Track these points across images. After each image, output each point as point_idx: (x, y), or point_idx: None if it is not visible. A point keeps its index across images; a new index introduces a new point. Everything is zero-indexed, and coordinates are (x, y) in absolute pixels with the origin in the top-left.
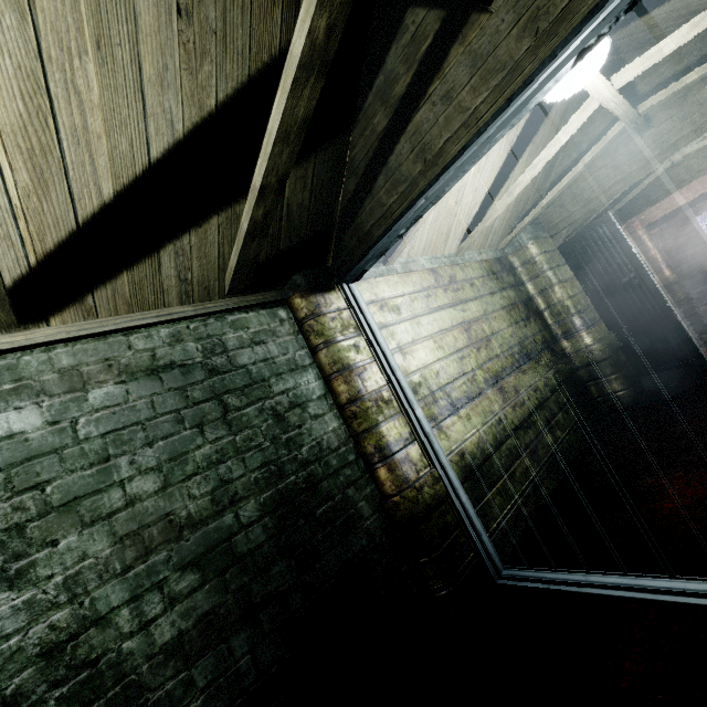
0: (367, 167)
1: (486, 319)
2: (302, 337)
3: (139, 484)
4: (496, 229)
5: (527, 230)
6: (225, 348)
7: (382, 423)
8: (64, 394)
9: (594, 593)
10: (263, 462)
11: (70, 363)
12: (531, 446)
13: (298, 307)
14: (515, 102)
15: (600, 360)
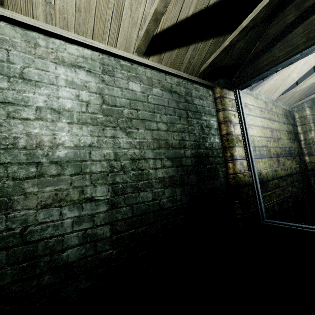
0: (273, 38)
1: (279, 131)
2: (214, 104)
3: (161, 125)
4: (295, 96)
5: (308, 102)
6: (191, 95)
7: (237, 147)
8: (147, 85)
9: (313, 231)
10: (195, 140)
11: (149, 76)
12: (283, 187)
13: (218, 92)
14: None
15: None
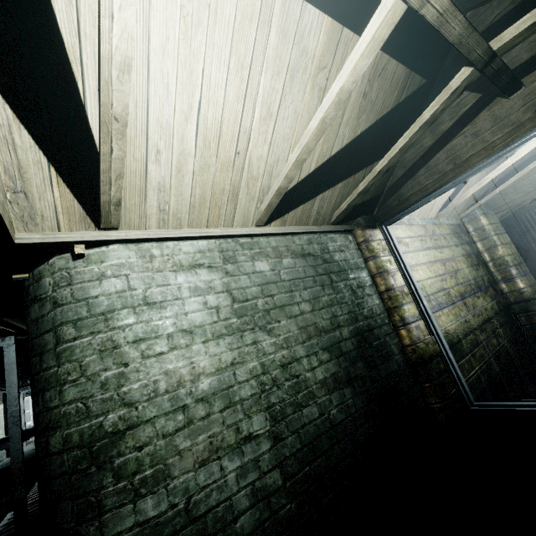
0: (413, 164)
1: (454, 260)
2: (359, 252)
3: (304, 306)
4: (460, 205)
5: (480, 208)
6: (328, 250)
7: (405, 305)
8: (275, 258)
9: None
10: (348, 311)
11: (275, 245)
12: (484, 343)
13: (360, 235)
14: (519, 141)
15: (529, 299)
